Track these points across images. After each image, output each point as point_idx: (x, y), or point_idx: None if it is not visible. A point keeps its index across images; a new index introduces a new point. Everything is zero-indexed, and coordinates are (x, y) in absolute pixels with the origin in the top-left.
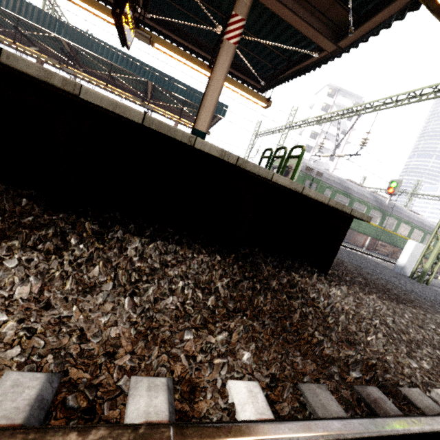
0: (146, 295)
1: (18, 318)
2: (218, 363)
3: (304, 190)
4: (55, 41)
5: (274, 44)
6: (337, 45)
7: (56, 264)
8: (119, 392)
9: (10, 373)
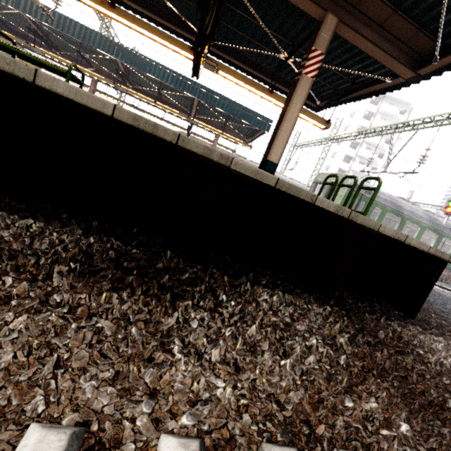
0: (294, 355)
1: (232, 385)
2: (389, 435)
3: (406, 239)
4: (110, 62)
5: (342, 69)
6: (417, 72)
7: (219, 322)
8: None
9: (271, 447)
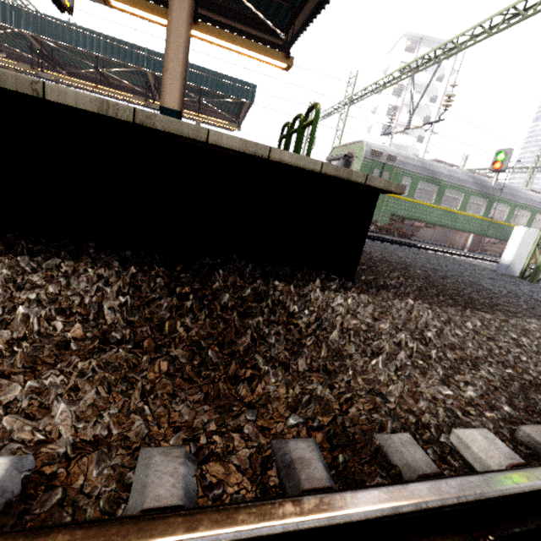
0: None
1: None
2: None
3: (271, 152)
4: (21, 39)
5: None
6: None
7: None
8: None
9: None
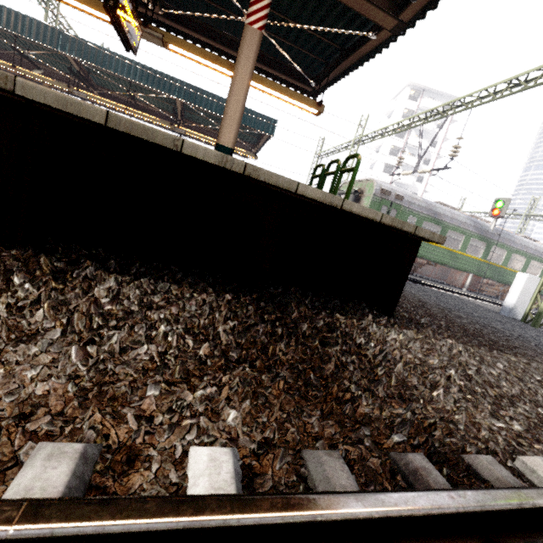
0: (108, 344)
1: None
2: (185, 425)
3: (344, 204)
4: (61, 60)
5: (318, 28)
6: (398, 18)
7: None
8: (13, 464)
9: None
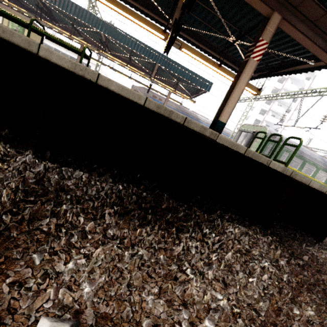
0: (256, 274)
1: (226, 298)
2: None
3: None
4: (95, 33)
5: (276, 52)
6: None
7: (206, 249)
8: None
9: None
